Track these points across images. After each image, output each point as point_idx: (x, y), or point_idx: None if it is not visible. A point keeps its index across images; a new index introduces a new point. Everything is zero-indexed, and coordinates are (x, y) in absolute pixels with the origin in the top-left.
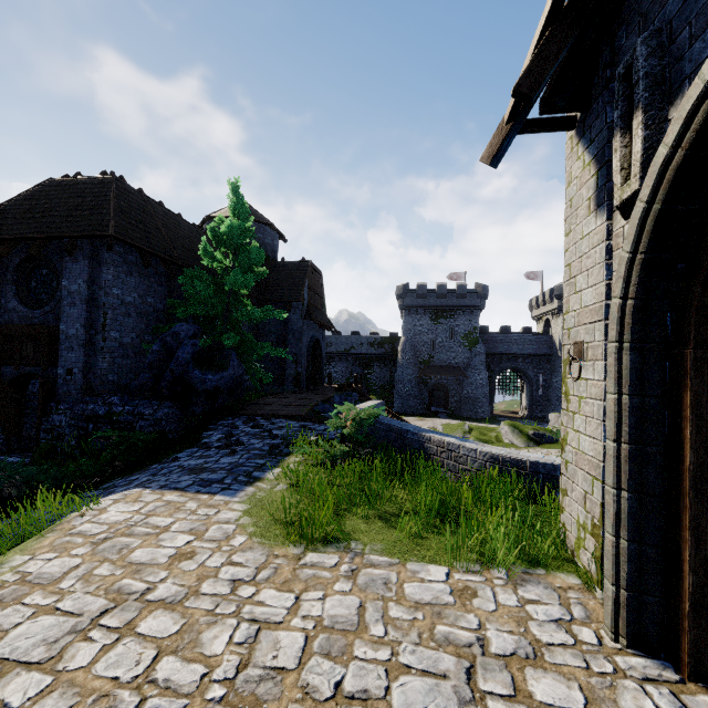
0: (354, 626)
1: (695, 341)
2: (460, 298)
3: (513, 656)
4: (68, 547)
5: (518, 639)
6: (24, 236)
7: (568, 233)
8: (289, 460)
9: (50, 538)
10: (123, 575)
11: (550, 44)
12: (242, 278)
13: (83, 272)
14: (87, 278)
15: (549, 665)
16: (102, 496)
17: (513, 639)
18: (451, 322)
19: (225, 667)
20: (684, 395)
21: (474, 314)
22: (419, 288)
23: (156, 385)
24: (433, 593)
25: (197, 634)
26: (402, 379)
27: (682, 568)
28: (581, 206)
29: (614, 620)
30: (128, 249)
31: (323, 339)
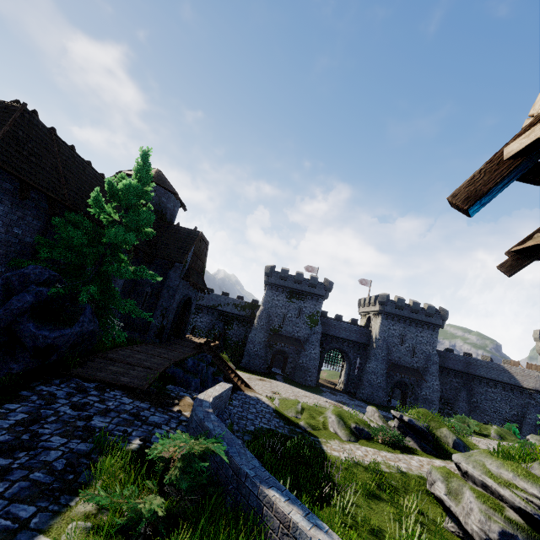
0: None
1: None
2: (312, 286)
3: None
4: None
5: None
6: None
7: None
8: (74, 509)
9: None
10: None
11: None
12: (124, 235)
13: None
14: None
15: None
16: None
17: None
18: (301, 303)
19: None
20: None
21: (319, 301)
22: (283, 271)
23: None
24: None
25: None
26: (253, 340)
27: None
28: None
29: None
30: (8, 176)
31: (195, 297)
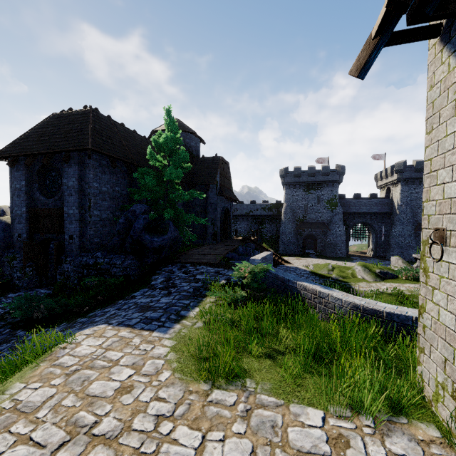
0: None
1: None
2: (325, 175)
3: None
4: (49, 377)
5: None
6: (39, 152)
7: (429, 132)
8: (206, 301)
9: (41, 367)
10: (80, 407)
11: None
12: (175, 172)
13: (75, 173)
14: (78, 177)
15: None
16: (86, 323)
17: None
18: (318, 192)
19: None
20: None
21: (334, 186)
22: (296, 170)
23: (123, 245)
24: (312, 440)
25: None
26: (284, 232)
27: None
28: (445, 107)
29: None
30: (102, 156)
31: (231, 207)
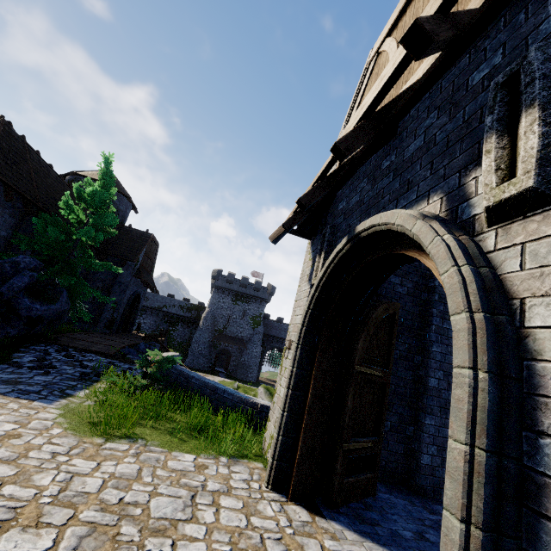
0: (134, 477)
1: (320, 349)
2: (256, 290)
3: (217, 491)
4: None
5: (222, 485)
6: None
7: (299, 286)
8: (97, 385)
9: None
10: None
11: (299, 214)
12: (95, 235)
13: None
14: None
15: (233, 495)
16: None
17: (220, 485)
18: (246, 305)
19: (51, 490)
20: (313, 371)
21: (262, 304)
22: (230, 275)
23: None
24: (184, 466)
25: (29, 476)
26: (198, 340)
27: (298, 448)
28: (305, 276)
29: (269, 476)
30: None
31: (144, 294)
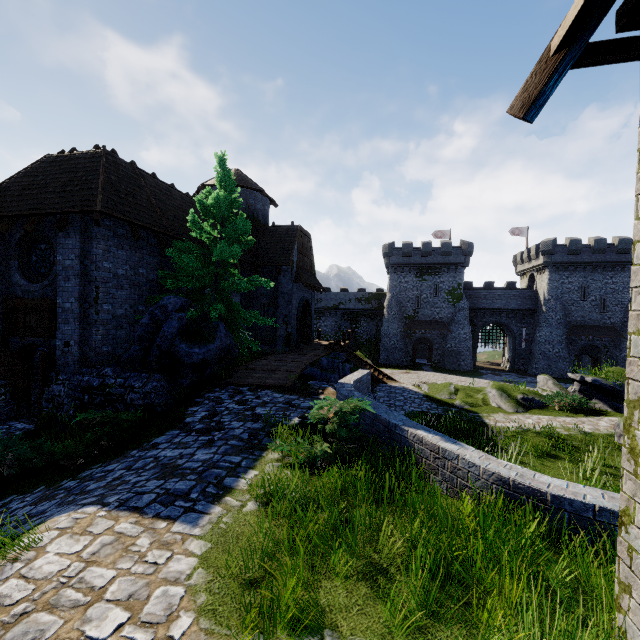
0: None
1: None
2: (445, 255)
3: None
4: None
5: None
6: (20, 213)
7: None
8: (266, 457)
9: None
10: None
11: None
12: (229, 248)
13: (75, 247)
14: (79, 253)
15: None
16: (73, 493)
17: None
18: (436, 279)
19: None
20: None
21: (458, 271)
22: (405, 246)
23: (146, 357)
24: None
25: None
26: (387, 334)
27: None
28: None
29: None
30: (118, 223)
31: (312, 299)
